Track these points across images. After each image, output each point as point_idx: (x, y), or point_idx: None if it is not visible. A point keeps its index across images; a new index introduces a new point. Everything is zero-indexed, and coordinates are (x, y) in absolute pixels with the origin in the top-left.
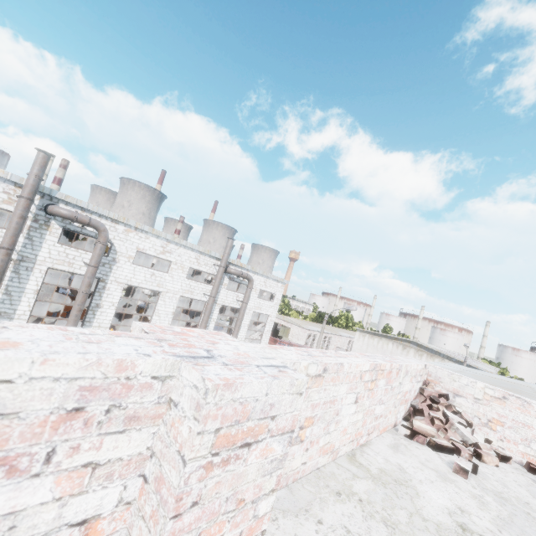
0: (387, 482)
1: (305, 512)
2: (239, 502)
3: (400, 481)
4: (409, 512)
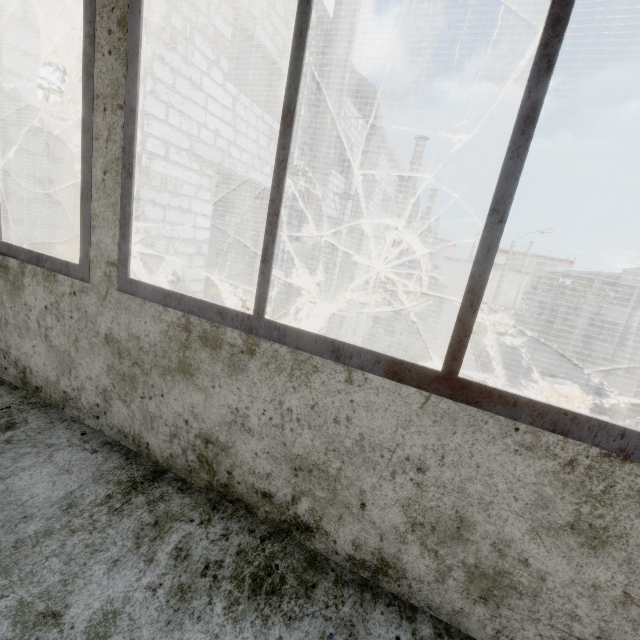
0: None
1: None
2: None
3: None
4: None
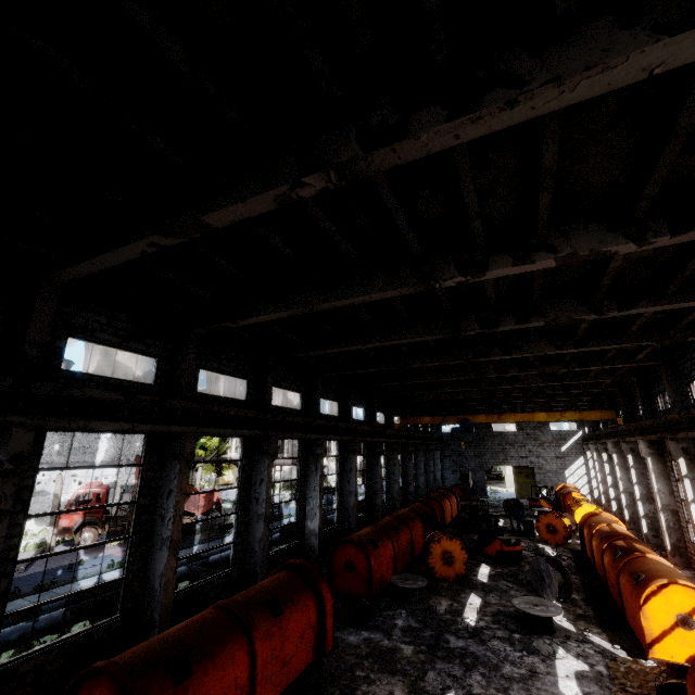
0: None
1: None
2: None
3: None
4: None
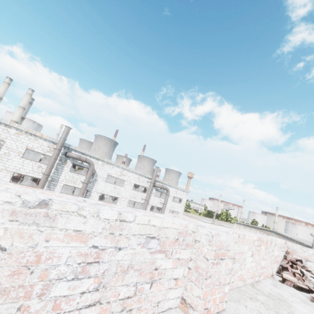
0: (274, 298)
1: (238, 302)
2: (219, 282)
3: (280, 299)
4: (288, 311)
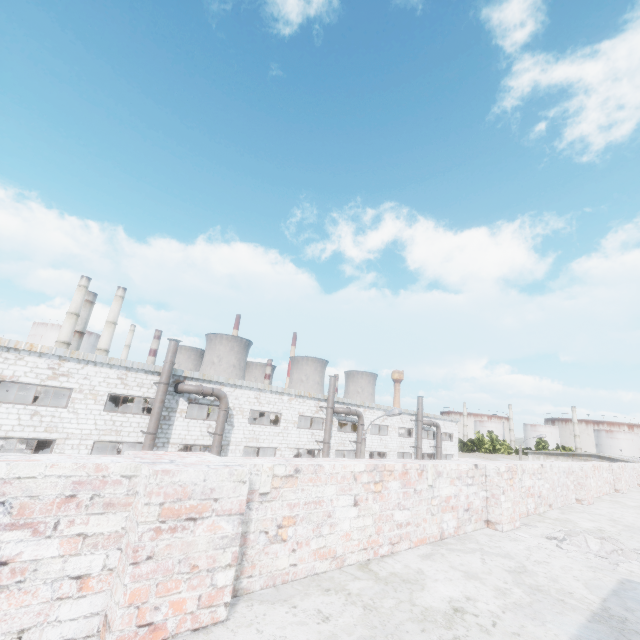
0: None
1: None
2: None
3: None
4: None
